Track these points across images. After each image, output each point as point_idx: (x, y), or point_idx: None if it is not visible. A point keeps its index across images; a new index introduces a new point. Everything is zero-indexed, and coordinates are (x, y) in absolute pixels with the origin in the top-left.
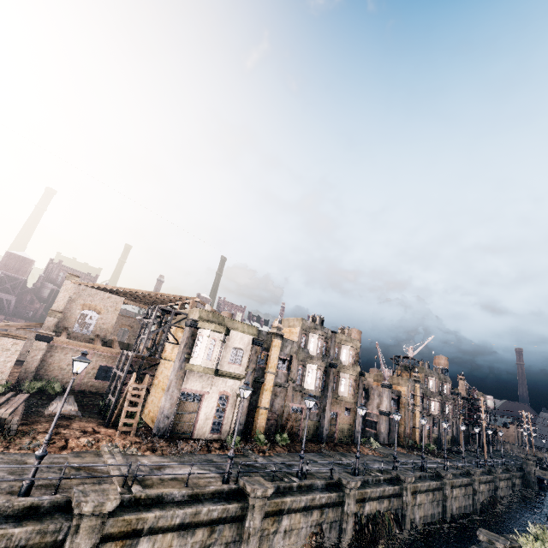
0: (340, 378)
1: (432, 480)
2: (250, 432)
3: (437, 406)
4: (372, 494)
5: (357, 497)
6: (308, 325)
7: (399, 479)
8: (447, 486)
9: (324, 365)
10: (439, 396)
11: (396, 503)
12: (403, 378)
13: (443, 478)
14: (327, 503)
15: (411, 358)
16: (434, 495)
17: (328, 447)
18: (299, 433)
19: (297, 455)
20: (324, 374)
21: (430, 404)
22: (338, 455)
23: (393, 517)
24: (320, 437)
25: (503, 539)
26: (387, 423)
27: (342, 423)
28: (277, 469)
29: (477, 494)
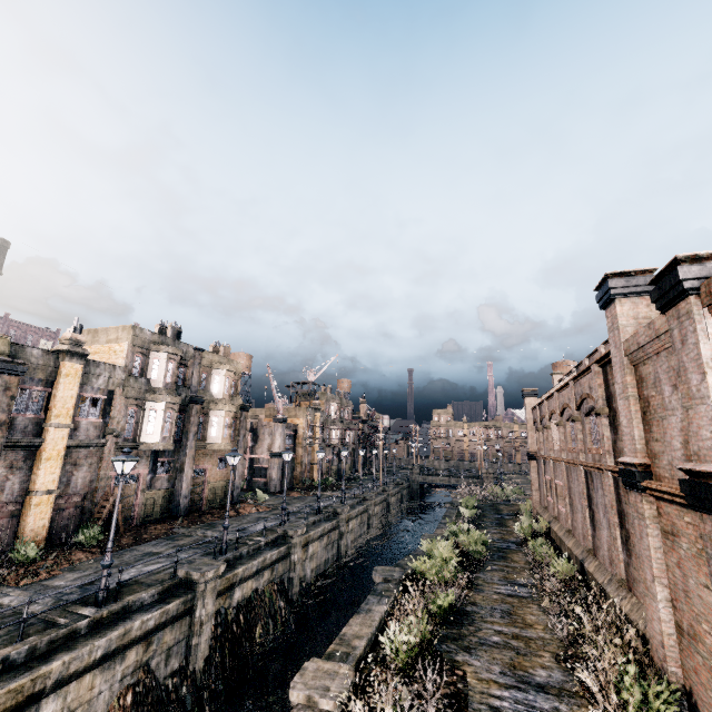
0: (210, 419)
1: (328, 521)
2: (10, 545)
3: (338, 434)
4: (245, 573)
5: (220, 589)
6: (147, 338)
7: (287, 536)
8: (343, 522)
9: (180, 401)
10: (341, 423)
11: (282, 567)
12: (302, 407)
13: (340, 514)
14: (160, 623)
15: (312, 383)
16: (329, 537)
17: (188, 521)
18: (133, 515)
19: (119, 555)
20: (182, 416)
21: (331, 434)
22: (203, 528)
23: (277, 588)
24: (175, 510)
25: (399, 569)
26: (280, 466)
27: (213, 481)
28: (50, 604)
29: (372, 518)
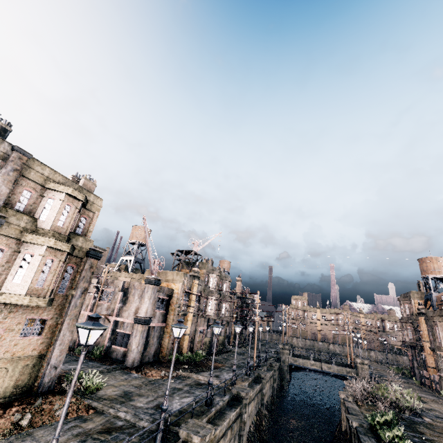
0: (19, 255)
1: None
2: None
3: (214, 305)
4: None
5: None
6: None
7: None
8: None
9: None
10: (218, 295)
11: None
12: (179, 272)
13: None
14: None
15: (195, 253)
16: None
17: None
18: None
19: None
20: None
21: (207, 304)
22: None
23: None
24: None
25: None
26: (144, 335)
27: (3, 357)
28: None
29: (245, 427)
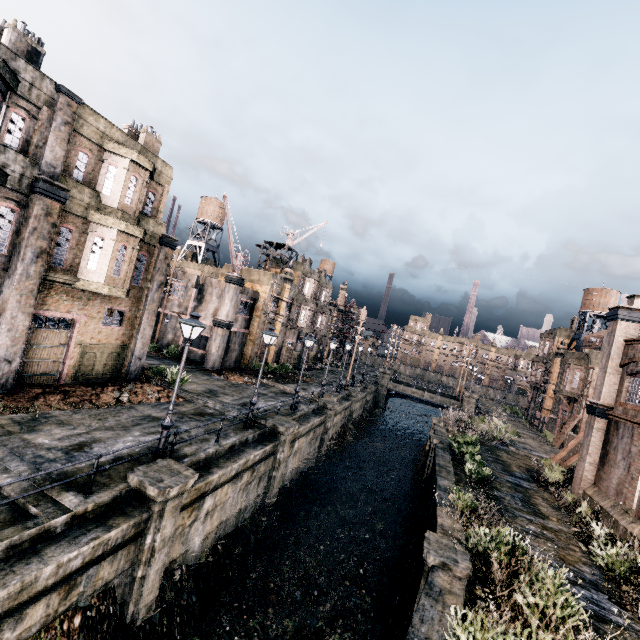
0: (88, 238)
1: (258, 446)
2: None
3: (308, 317)
4: None
5: None
6: None
7: (145, 495)
8: (285, 447)
9: None
10: (314, 305)
11: (113, 566)
12: (268, 272)
13: (282, 434)
14: None
15: (289, 248)
16: (255, 471)
17: None
18: None
19: None
20: (14, 212)
21: (299, 314)
22: (2, 430)
23: (82, 620)
24: None
25: None
26: (224, 339)
27: (91, 342)
28: None
29: (328, 433)
